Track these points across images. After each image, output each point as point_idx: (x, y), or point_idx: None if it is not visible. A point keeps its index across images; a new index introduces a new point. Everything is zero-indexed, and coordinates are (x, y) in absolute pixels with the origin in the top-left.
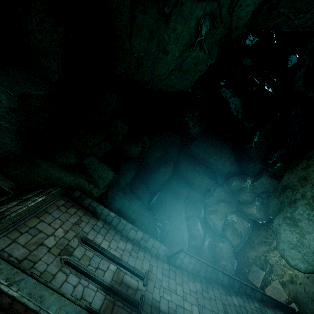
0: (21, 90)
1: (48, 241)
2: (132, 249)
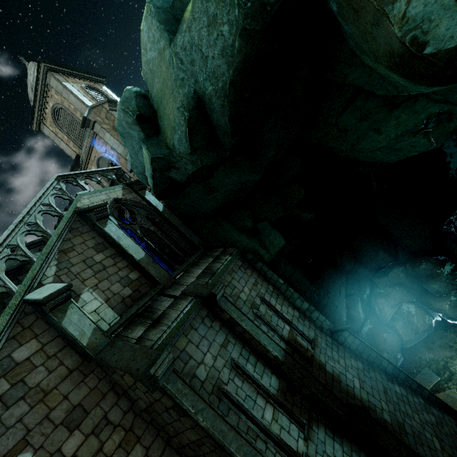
0: (245, 178)
1: (242, 296)
2: (299, 316)
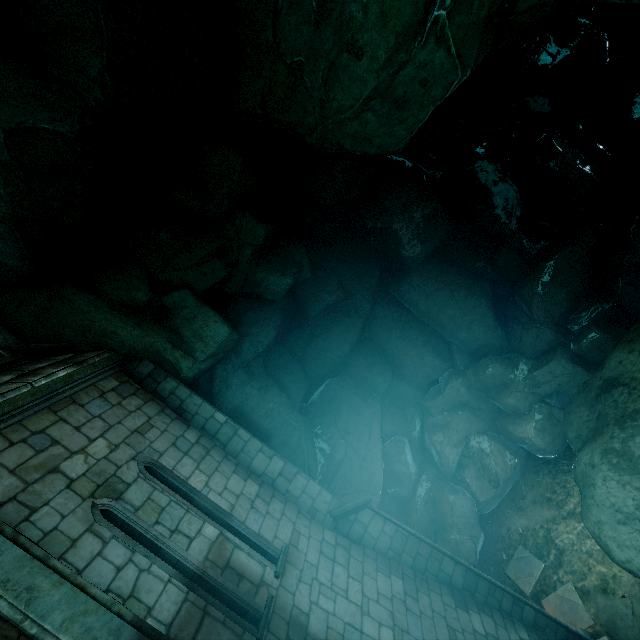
0: (14, 117)
1: (70, 465)
2: (258, 495)
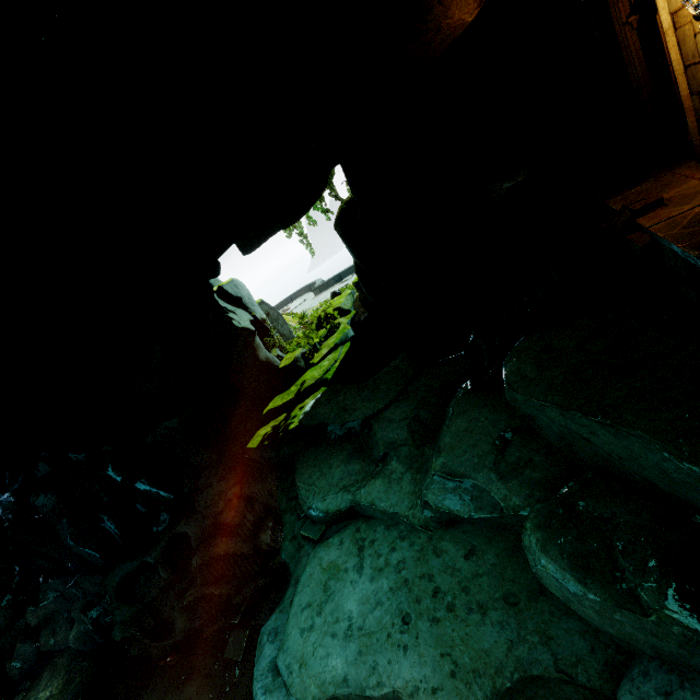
0: None
1: None
2: None
